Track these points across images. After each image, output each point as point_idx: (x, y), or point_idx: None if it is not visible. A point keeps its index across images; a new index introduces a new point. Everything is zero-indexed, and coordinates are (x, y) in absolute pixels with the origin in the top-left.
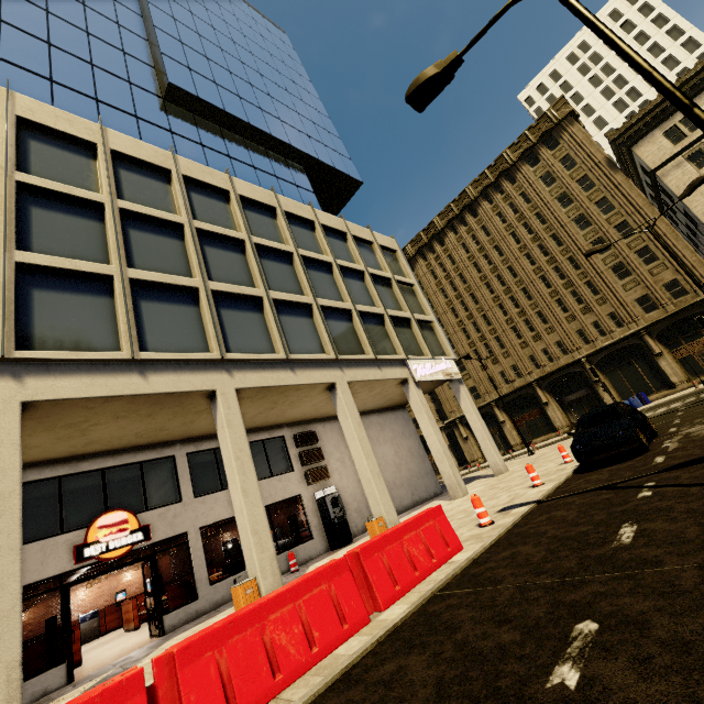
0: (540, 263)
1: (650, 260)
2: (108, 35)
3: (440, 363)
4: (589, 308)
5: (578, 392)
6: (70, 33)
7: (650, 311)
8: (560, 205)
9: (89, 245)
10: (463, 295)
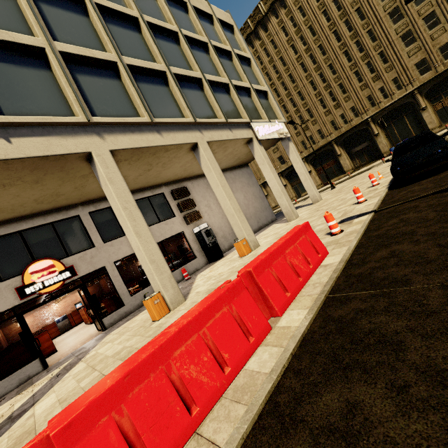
0: (345, 39)
1: (434, 25)
2: None
3: (275, 125)
4: (378, 76)
5: (362, 144)
6: None
7: (424, 73)
8: None
9: None
10: (283, 76)
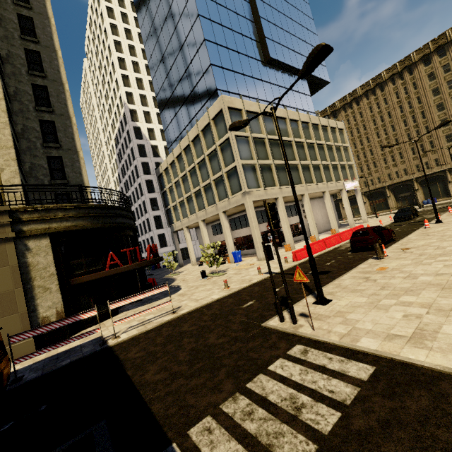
0: (410, 126)
1: None
2: (246, 31)
3: (353, 183)
4: (426, 154)
5: (406, 193)
6: (239, 40)
7: None
8: (432, 94)
9: (279, 154)
10: (362, 136)
